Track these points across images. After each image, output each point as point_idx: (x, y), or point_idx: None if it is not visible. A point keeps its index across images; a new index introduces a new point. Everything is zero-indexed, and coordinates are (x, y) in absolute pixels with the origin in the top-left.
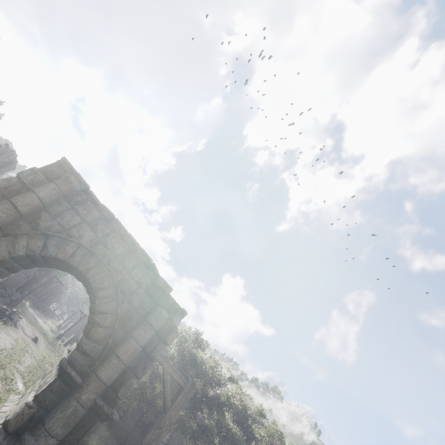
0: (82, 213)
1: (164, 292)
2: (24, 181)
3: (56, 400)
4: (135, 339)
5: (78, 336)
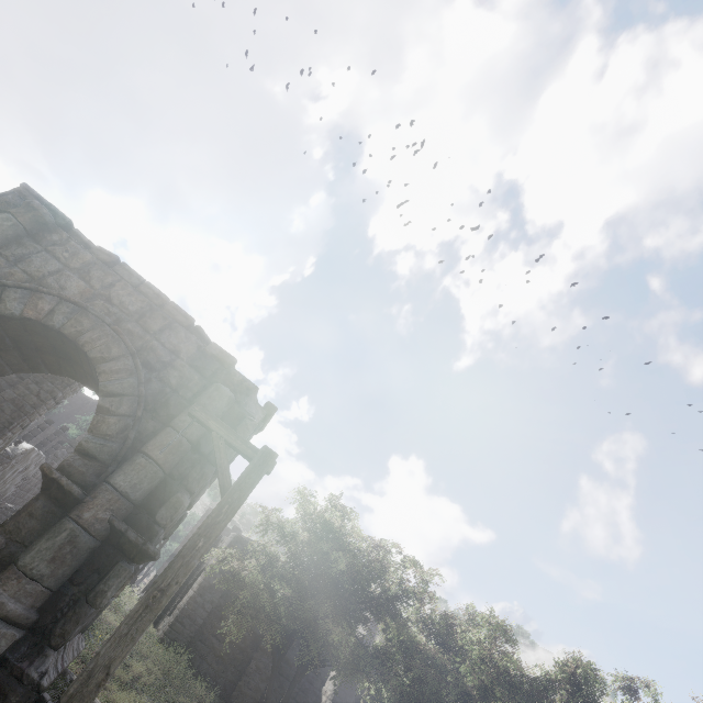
0: (62, 256)
1: (221, 363)
2: None
3: (41, 529)
4: (174, 428)
5: None
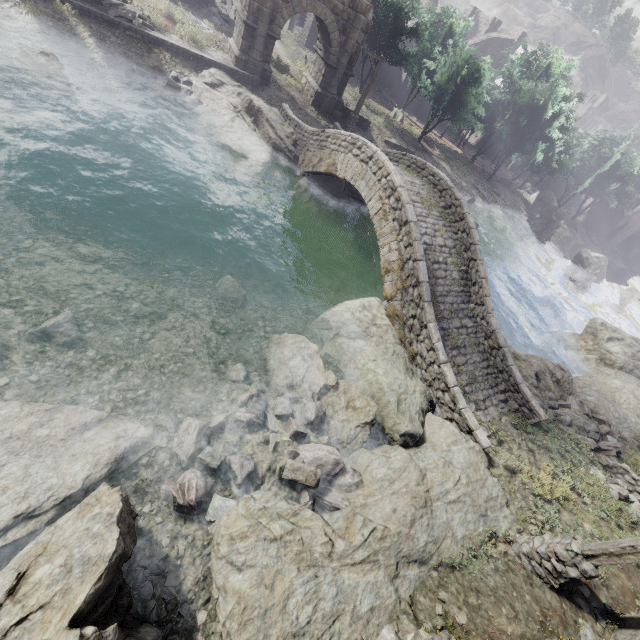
0: None
1: (358, 2)
2: None
3: (330, 75)
4: (351, 40)
5: None
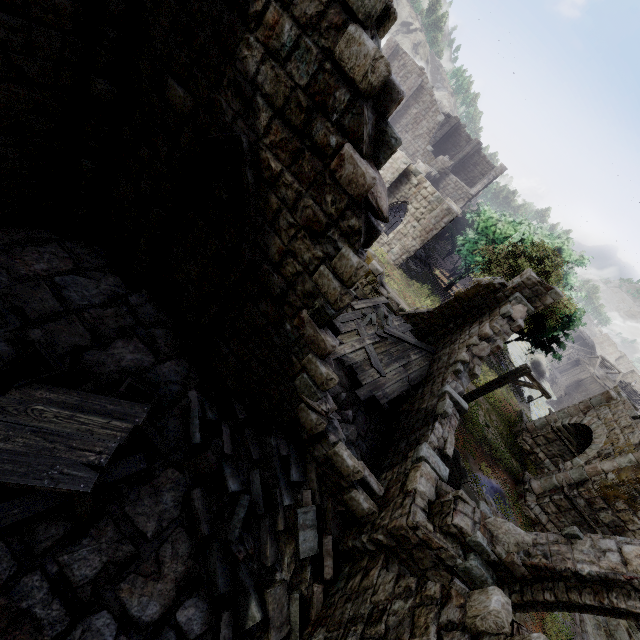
0: None
1: None
2: None
3: None
4: None
5: None
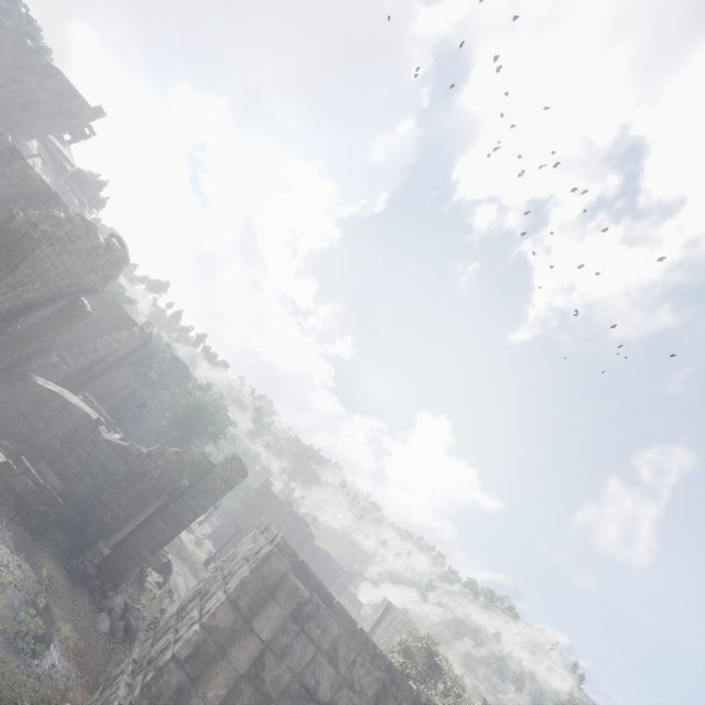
0: (315, 634)
1: None
2: (238, 606)
3: None
4: None
5: (226, 538)
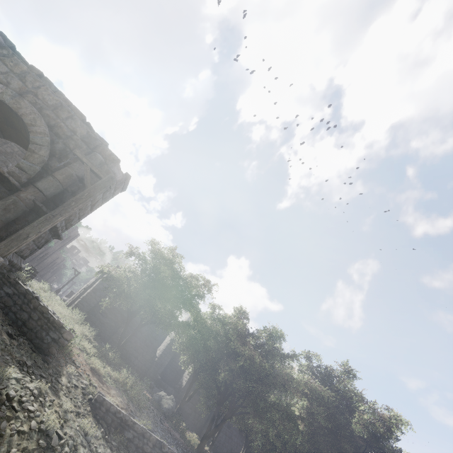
0: (9, 65)
1: (99, 143)
2: None
3: None
4: (70, 168)
5: None
